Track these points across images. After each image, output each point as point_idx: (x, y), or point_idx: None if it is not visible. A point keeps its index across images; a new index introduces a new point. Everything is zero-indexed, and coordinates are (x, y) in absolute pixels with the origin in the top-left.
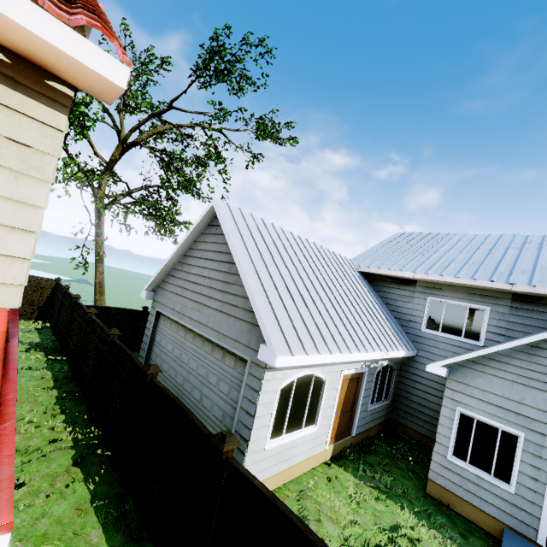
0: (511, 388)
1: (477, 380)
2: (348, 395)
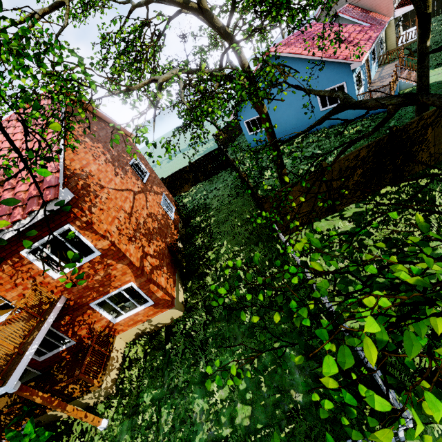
0: None
1: None
2: None
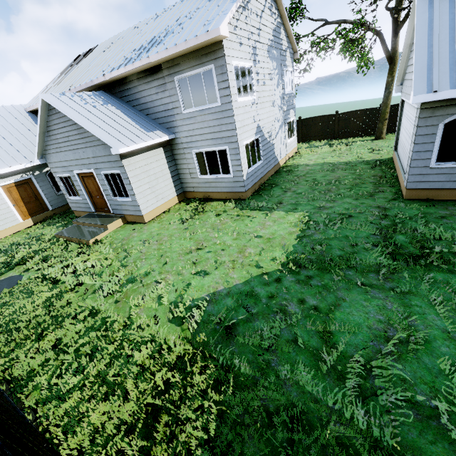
0: (57, 156)
1: (51, 159)
2: (24, 194)
